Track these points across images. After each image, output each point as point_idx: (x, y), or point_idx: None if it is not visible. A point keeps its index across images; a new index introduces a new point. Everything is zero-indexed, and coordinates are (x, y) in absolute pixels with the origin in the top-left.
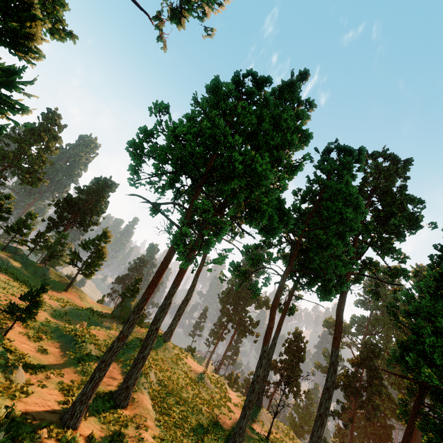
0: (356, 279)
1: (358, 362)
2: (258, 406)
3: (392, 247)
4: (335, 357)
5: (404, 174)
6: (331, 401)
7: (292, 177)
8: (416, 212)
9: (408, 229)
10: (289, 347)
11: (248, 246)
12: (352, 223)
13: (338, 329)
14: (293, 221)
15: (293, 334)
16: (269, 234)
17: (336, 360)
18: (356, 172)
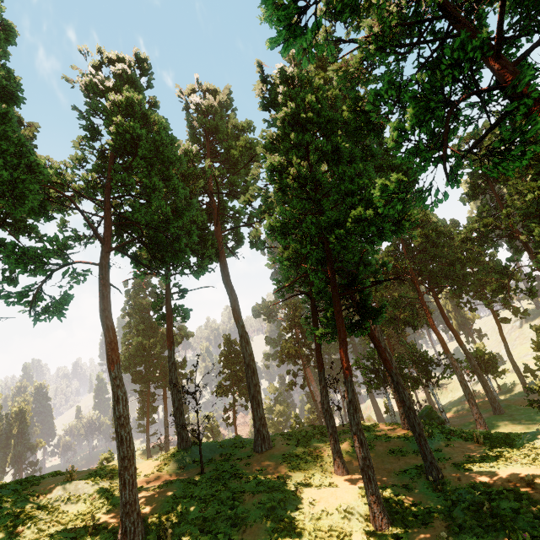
0: (236, 240)
1: (289, 325)
2: (186, 448)
3: (248, 185)
4: (241, 328)
5: (227, 103)
6: (256, 374)
7: (18, 97)
8: (253, 139)
9: (254, 161)
10: (226, 359)
11: (8, 247)
12: (161, 148)
13: (232, 297)
14: (44, 161)
15: (223, 343)
16: (8, 197)
17: (244, 331)
18: (147, 88)
